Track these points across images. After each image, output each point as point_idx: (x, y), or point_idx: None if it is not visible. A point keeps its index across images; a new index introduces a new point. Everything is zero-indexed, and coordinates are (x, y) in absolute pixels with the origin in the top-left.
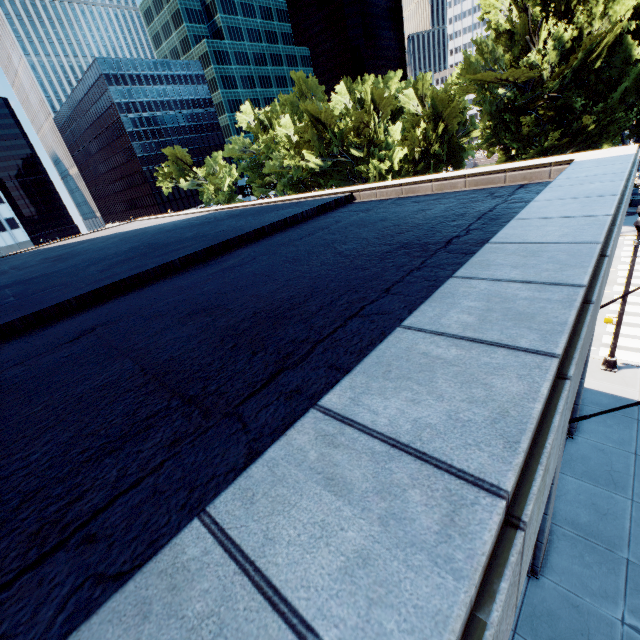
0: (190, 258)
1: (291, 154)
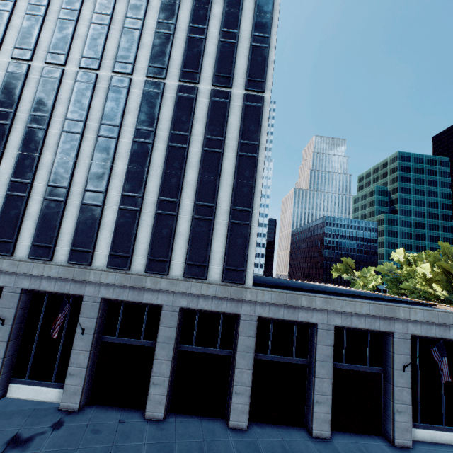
0: (371, 297)
1: (422, 283)
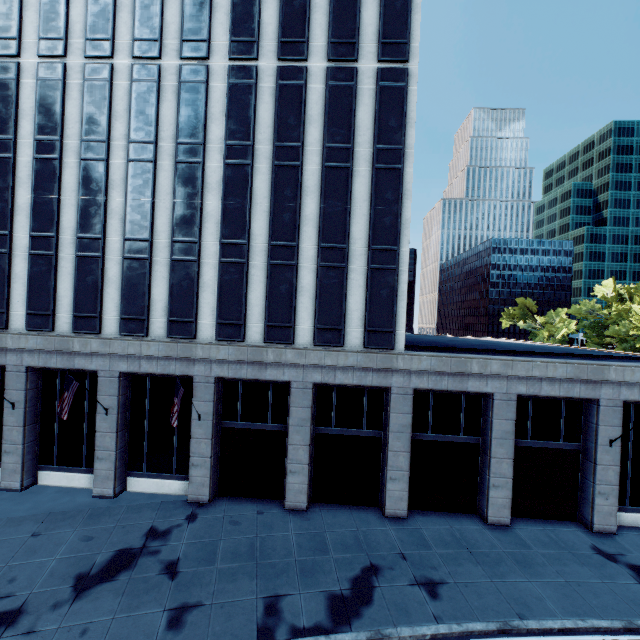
0: (565, 354)
1: None
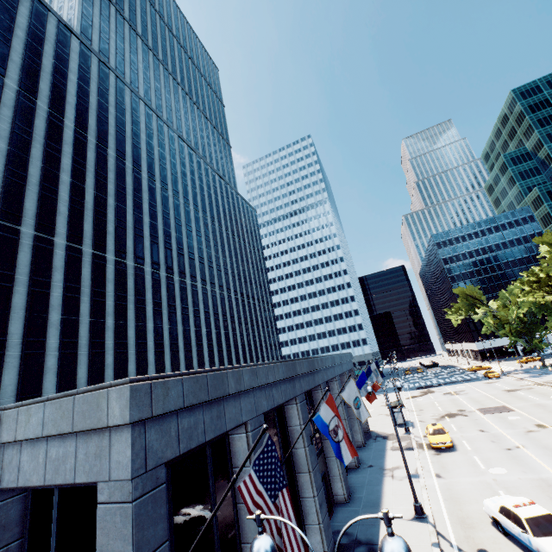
0: None
1: (525, 291)
